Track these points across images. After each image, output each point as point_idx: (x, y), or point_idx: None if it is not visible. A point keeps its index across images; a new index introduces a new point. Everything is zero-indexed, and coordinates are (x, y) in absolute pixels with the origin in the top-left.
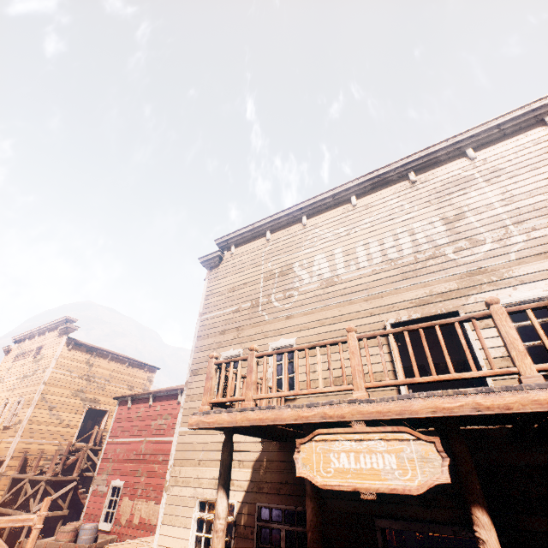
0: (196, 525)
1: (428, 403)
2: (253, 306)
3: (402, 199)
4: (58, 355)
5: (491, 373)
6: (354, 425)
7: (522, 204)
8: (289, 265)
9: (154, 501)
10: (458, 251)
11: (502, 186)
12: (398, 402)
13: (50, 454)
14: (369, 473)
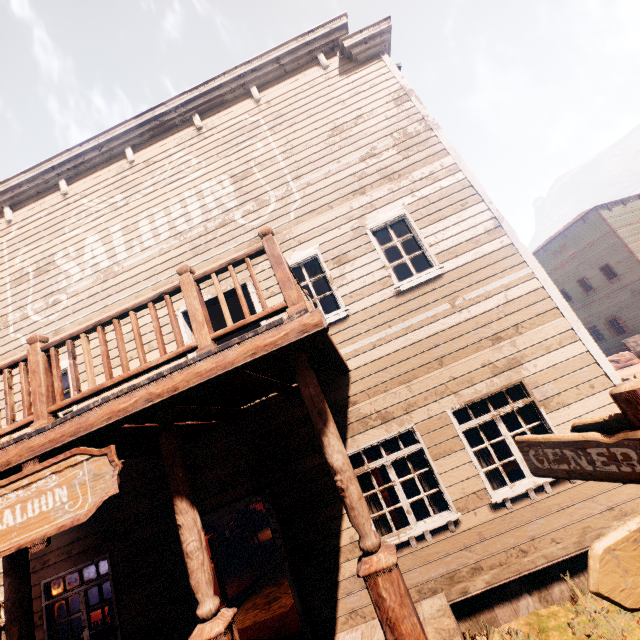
0: None
1: (105, 410)
2: None
3: (188, 151)
4: None
5: (176, 354)
6: (25, 469)
7: (300, 156)
8: (49, 257)
9: None
10: (247, 215)
11: (284, 135)
12: (74, 421)
13: None
14: (38, 520)
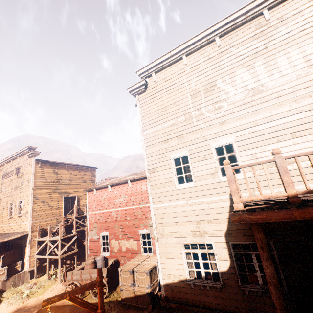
0: (185, 256)
1: None
2: (187, 119)
3: None
4: (34, 171)
5: None
6: None
7: None
8: (212, 82)
9: (132, 239)
10: None
11: None
12: None
13: (52, 224)
14: None
